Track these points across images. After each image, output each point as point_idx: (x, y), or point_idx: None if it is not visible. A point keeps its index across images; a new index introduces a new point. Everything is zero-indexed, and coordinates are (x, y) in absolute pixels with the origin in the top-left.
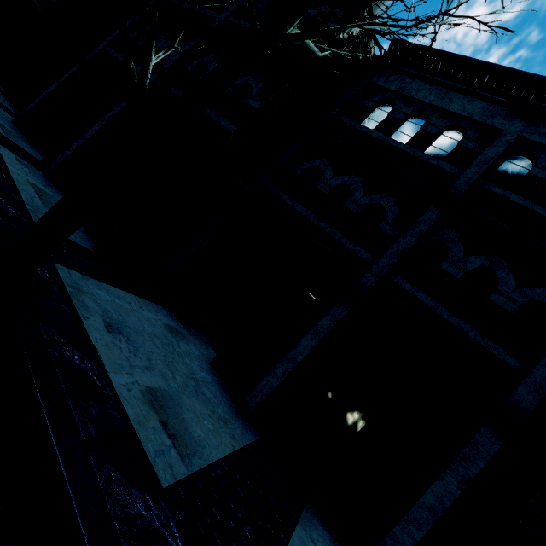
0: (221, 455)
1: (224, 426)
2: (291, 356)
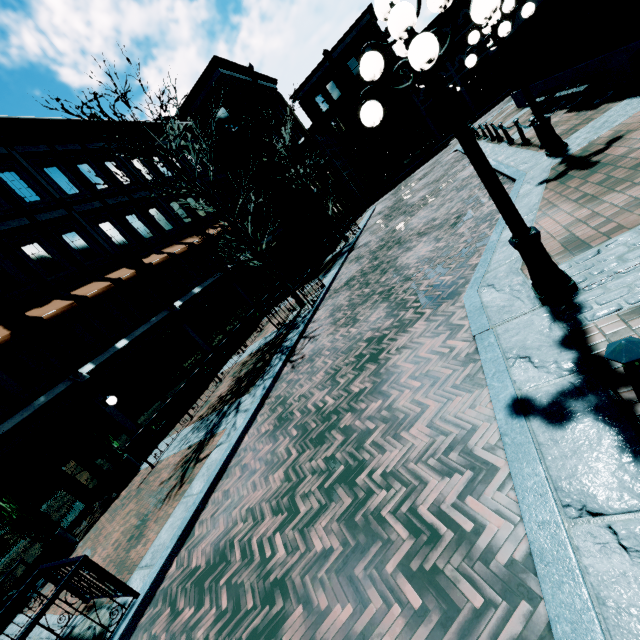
0: None
1: None
2: None
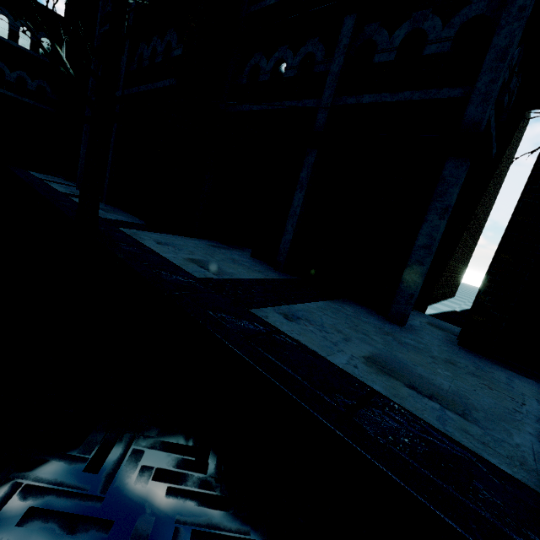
0: (251, 278)
1: (259, 273)
2: (292, 213)
